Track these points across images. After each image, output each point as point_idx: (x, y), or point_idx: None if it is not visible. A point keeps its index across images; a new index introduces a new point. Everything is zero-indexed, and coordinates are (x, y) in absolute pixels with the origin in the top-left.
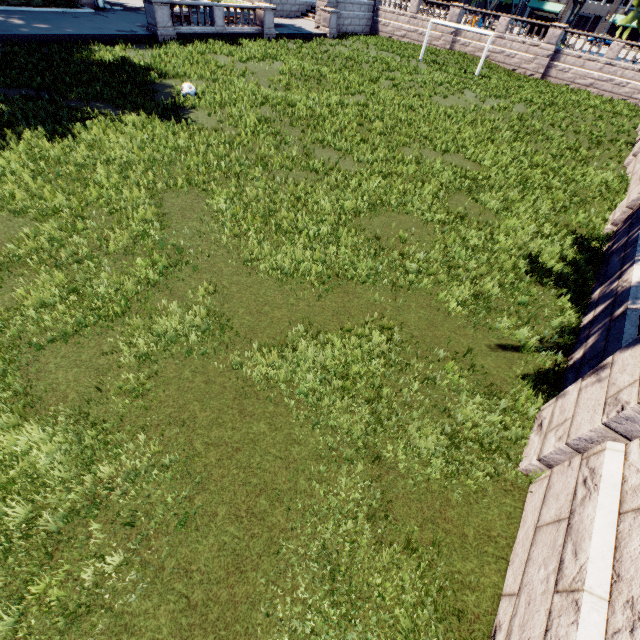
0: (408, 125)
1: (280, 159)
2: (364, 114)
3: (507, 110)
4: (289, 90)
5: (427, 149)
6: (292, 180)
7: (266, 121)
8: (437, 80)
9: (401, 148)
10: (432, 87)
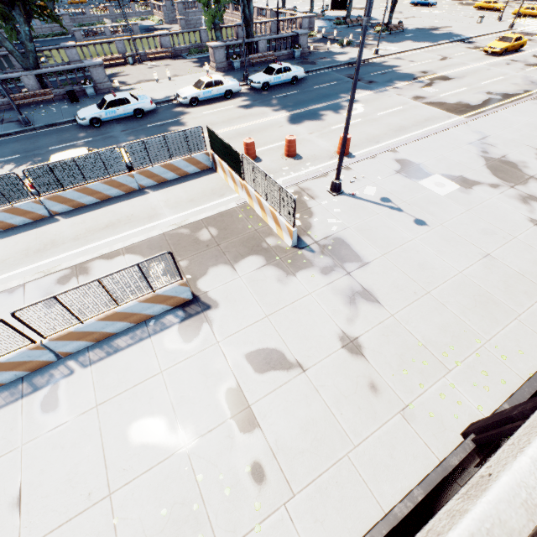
0: None
1: None
2: None
3: None
4: None
5: None
6: None
7: None
8: None
9: None
10: None
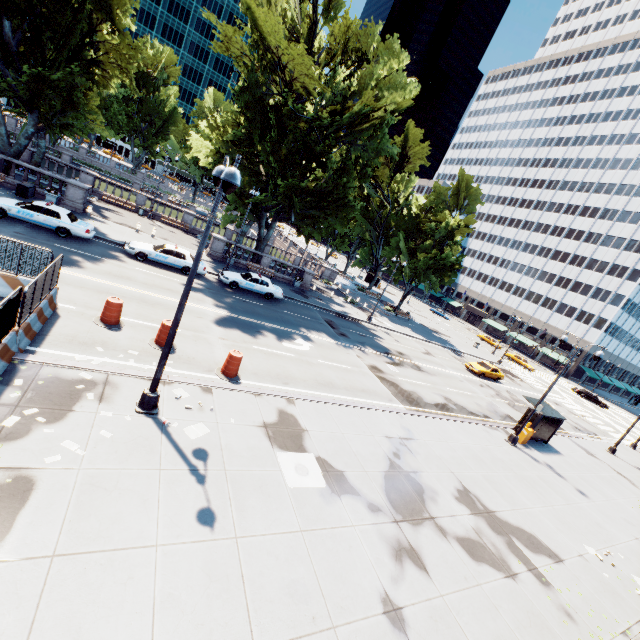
0: None
1: None
2: None
3: None
4: None
5: None
6: None
7: None
8: None
9: None
10: None
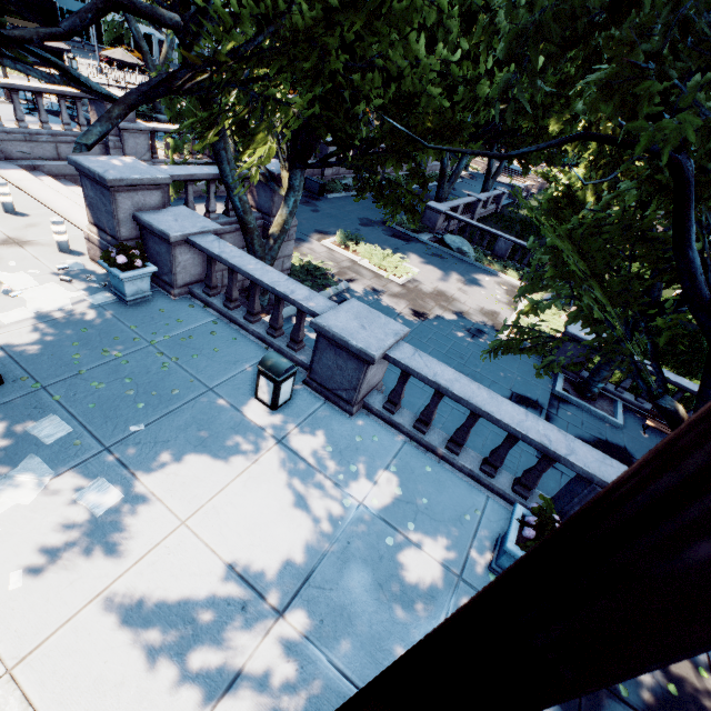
0: None
1: None
2: None
3: None
4: None
5: None
6: None
7: None
8: None
9: None
10: None
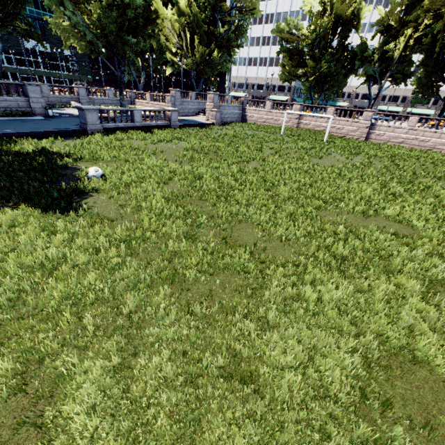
0: (309, 186)
1: (195, 259)
2: (267, 180)
3: (372, 164)
4: (193, 161)
5: (342, 210)
6: (216, 296)
7: (174, 199)
8: (305, 146)
9: (316, 212)
10: (305, 151)
